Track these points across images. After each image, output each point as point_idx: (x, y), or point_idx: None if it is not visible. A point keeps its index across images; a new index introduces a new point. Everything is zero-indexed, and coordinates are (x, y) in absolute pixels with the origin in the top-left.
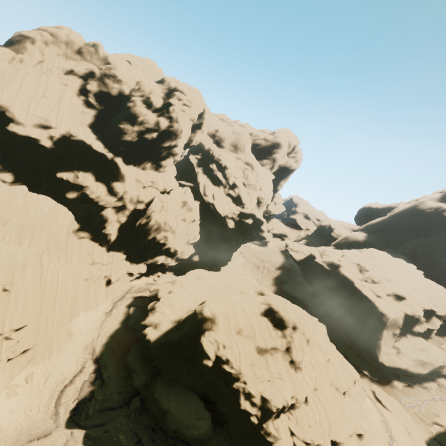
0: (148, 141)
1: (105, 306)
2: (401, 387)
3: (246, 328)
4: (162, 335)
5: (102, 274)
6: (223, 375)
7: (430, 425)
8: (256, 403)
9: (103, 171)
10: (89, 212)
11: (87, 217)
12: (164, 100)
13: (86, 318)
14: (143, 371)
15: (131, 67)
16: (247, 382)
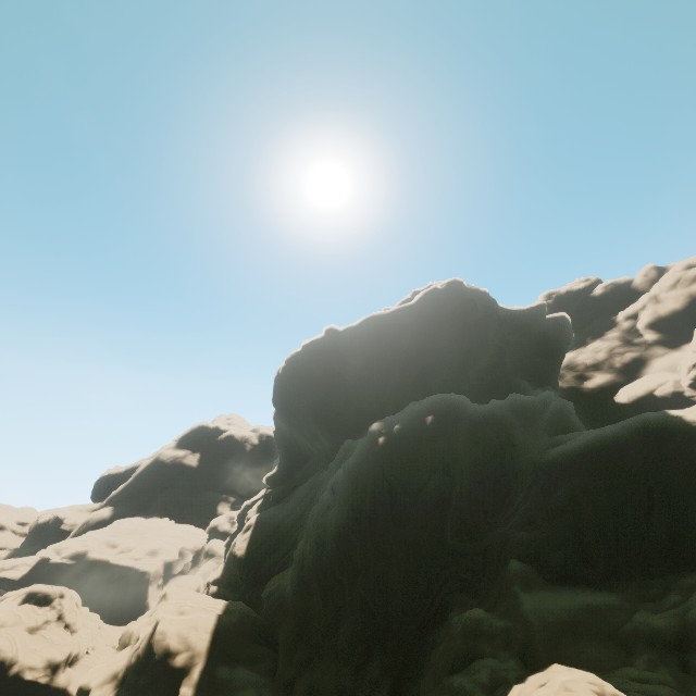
0: None
1: None
2: None
3: (10, 618)
4: None
5: None
6: None
7: None
8: (44, 664)
9: None
10: None
11: None
12: None
13: None
14: None
15: None
16: (28, 657)
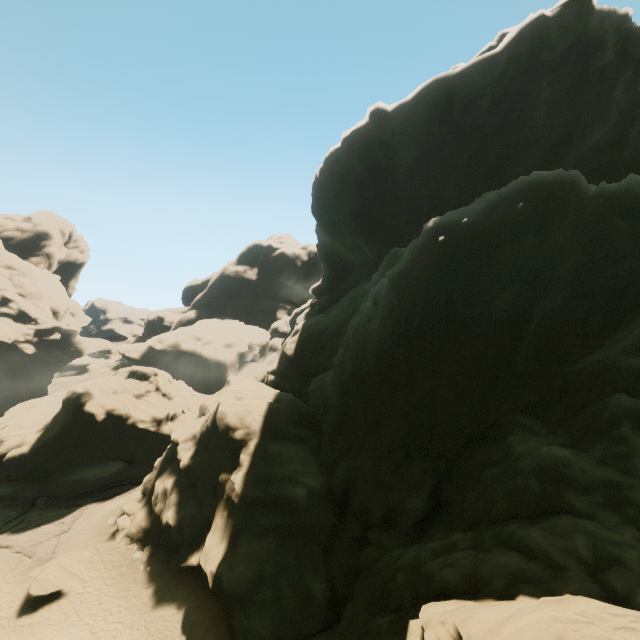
0: None
1: None
2: None
3: (119, 388)
4: (35, 443)
5: None
6: (117, 420)
7: None
8: (150, 419)
9: None
10: None
11: None
12: None
13: None
14: (29, 486)
15: None
16: (138, 414)
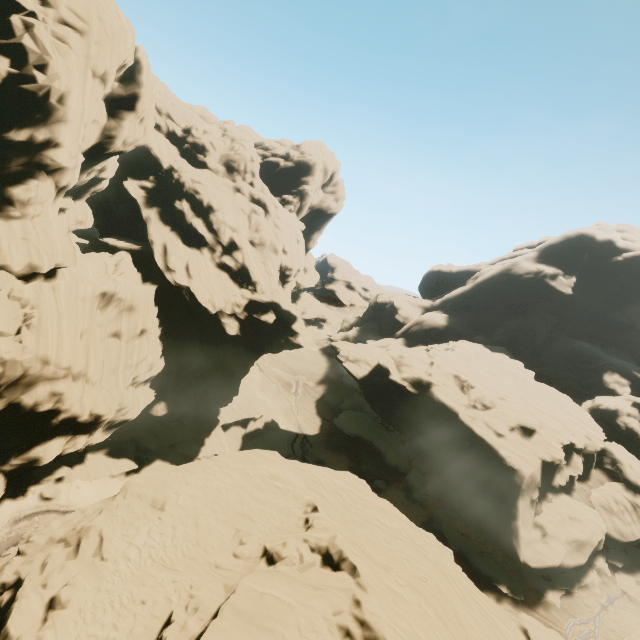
0: None
1: None
2: (558, 603)
3: None
4: None
5: None
6: None
7: None
8: None
9: None
10: None
11: None
12: None
13: None
14: None
15: None
16: None
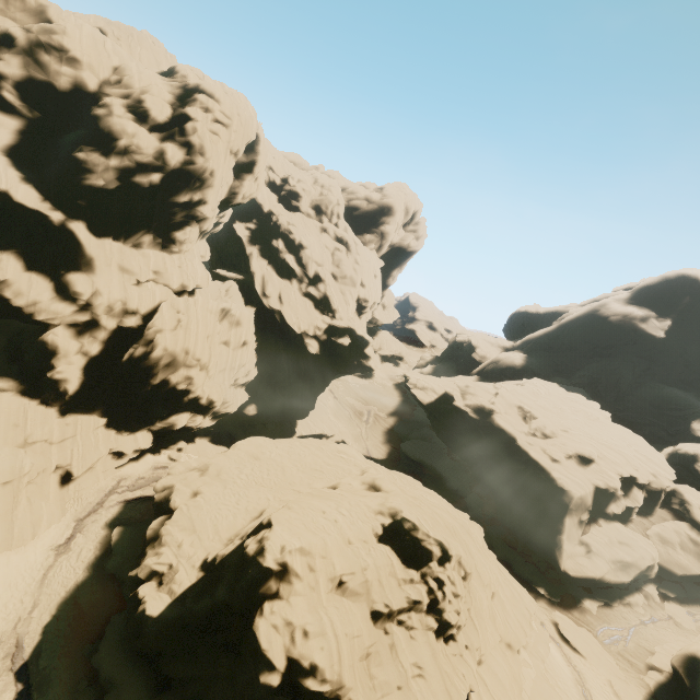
0: (142, 190)
1: (56, 532)
2: (595, 610)
3: (350, 579)
4: (171, 604)
5: (48, 465)
6: (304, 695)
7: (643, 672)
8: None
9: (43, 248)
10: (18, 334)
11: (11, 345)
12: (173, 109)
13: (4, 568)
14: (133, 682)
15: (102, 36)
16: None
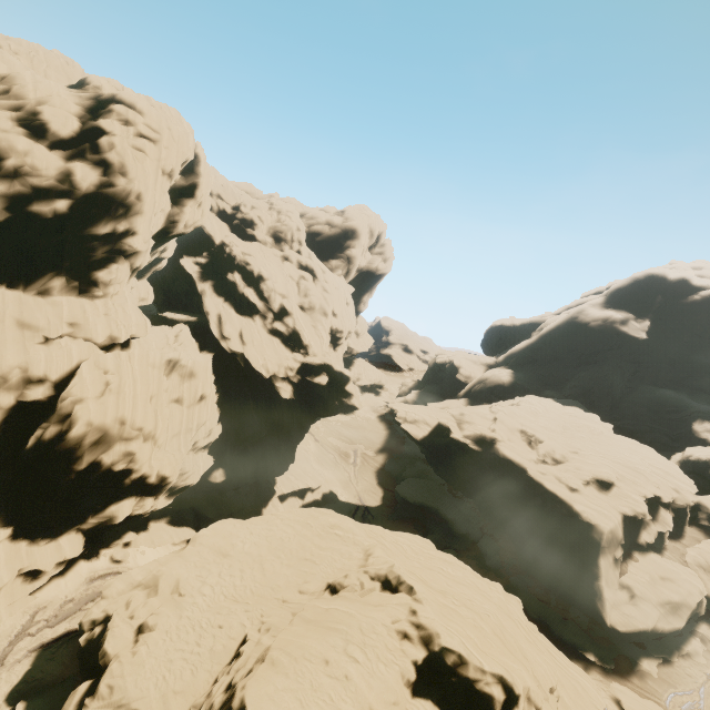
0: (44, 222)
1: None
2: (655, 671)
3: None
4: None
5: None
6: None
7: None
8: None
9: None
10: None
11: None
12: (82, 122)
13: None
14: None
15: None
16: None
